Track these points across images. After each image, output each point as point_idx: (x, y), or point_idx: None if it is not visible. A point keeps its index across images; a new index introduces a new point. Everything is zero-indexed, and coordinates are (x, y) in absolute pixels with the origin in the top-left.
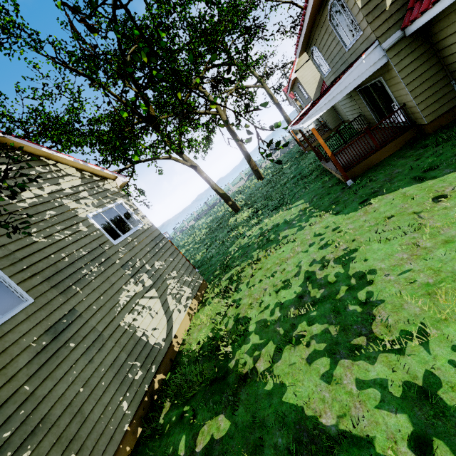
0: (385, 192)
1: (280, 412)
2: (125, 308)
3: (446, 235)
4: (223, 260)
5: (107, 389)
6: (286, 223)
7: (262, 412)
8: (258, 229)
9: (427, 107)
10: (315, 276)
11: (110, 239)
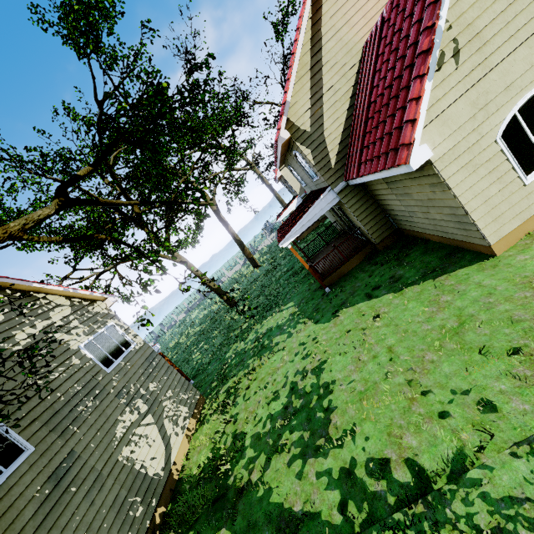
0: (349, 305)
1: (268, 512)
2: (122, 441)
3: (375, 351)
4: (220, 369)
5: (109, 531)
6: (278, 328)
7: (255, 516)
8: (254, 332)
9: (374, 232)
10: (298, 386)
11: (103, 368)
